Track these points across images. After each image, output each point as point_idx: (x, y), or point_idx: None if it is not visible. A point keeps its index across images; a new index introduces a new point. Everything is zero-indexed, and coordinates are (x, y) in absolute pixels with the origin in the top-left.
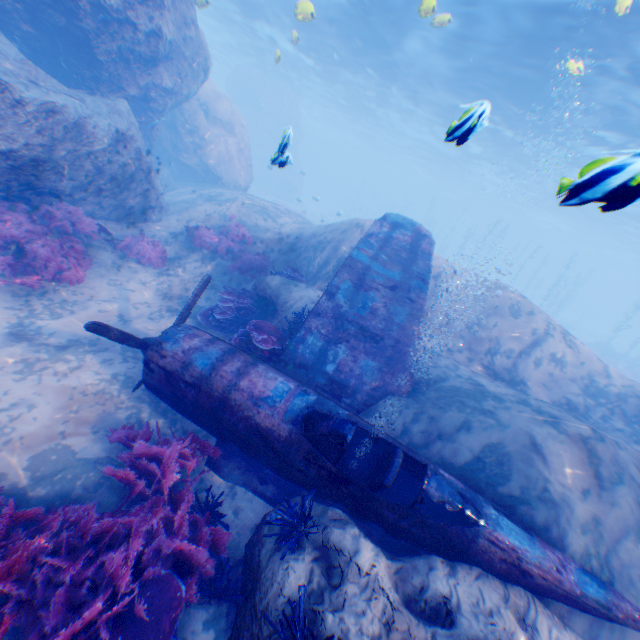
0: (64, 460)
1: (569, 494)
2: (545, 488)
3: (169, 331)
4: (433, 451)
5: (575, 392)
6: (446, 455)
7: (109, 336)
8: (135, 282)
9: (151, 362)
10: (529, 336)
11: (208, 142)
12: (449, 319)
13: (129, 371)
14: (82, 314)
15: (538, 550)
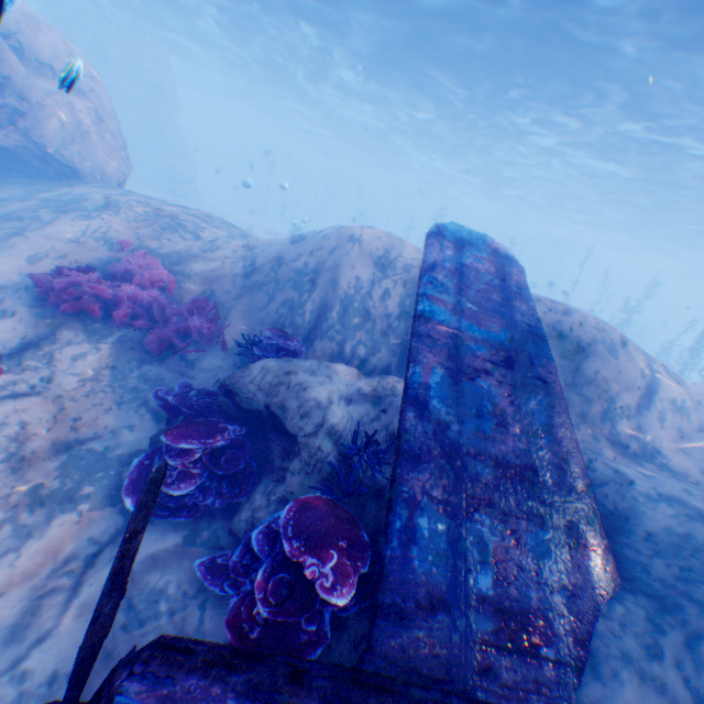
0: None
1: None
2: None
3: None
4: None
5: None
6: None
7: None
8: None
9: None
10: (638, 379)
11: (37, 106)
12: None
13: None
14: None
15: None
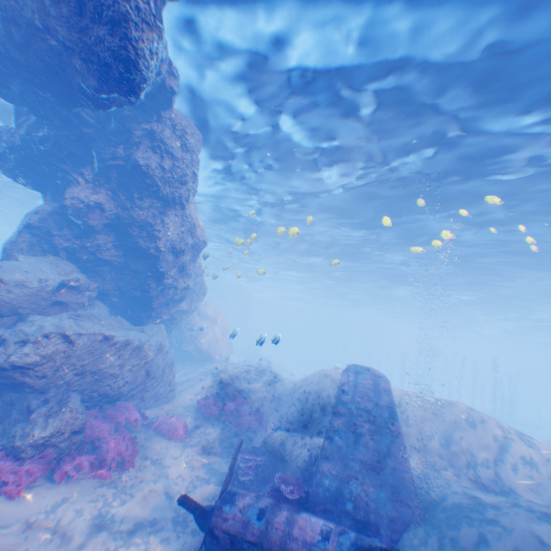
0: None
1: None
2: None
3: (225, 493)
4: None
5: None
6: None
7: (187, 506)
8: (169, 457)
9: (215, 527)
10: (493, 442)
11: (201, 332)
12: (424, 439)
13: (184, 546)
14: (138, 495)
15: None
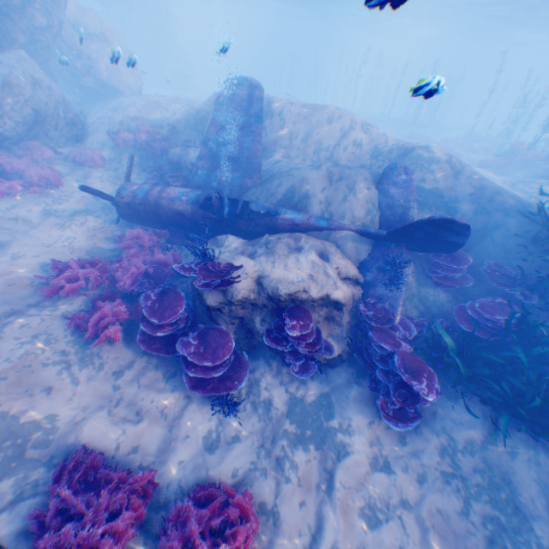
0: (101, 251)
1: (317, 193)
2: (307, 194)
3: (121, 186)
4: (267, 202)
5: (366, 159)
6: (272, 200)
7: (93, 194)
8: (93, 179)
9: (119, 203)
10: (339, 134)
11: (95, 61)
12: (291, 140)
13: (112, 219)
14: (74, 201)
15: (301, 216)
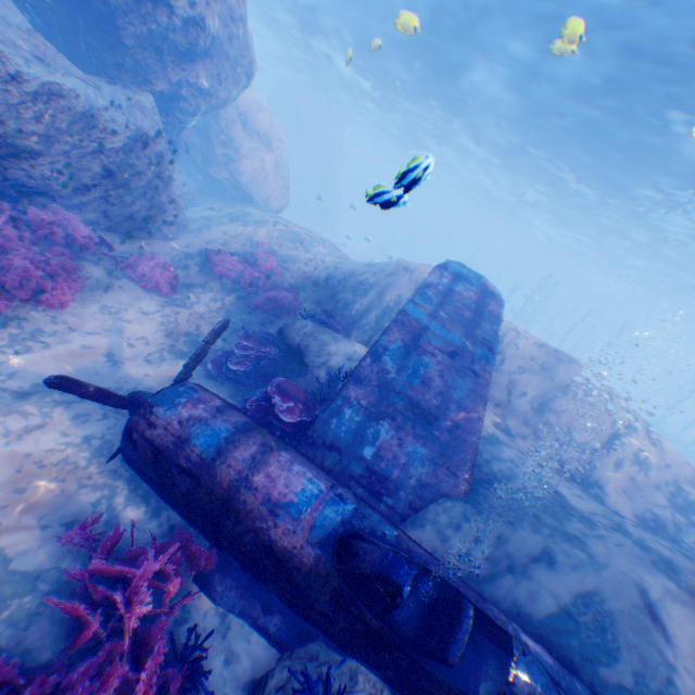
0: None
1: None
2: (670, 680)
3: (166, 391)
4: (504, 592)
5: (662, 504)
6: (522, 601)
7: (81, 394)
8: (135, 311)
9: (136, 432)
10: (606, 426)
11: (242, 156)
12: (510, 394)
13: (108, 433)
14: (59, 349)
15: None
